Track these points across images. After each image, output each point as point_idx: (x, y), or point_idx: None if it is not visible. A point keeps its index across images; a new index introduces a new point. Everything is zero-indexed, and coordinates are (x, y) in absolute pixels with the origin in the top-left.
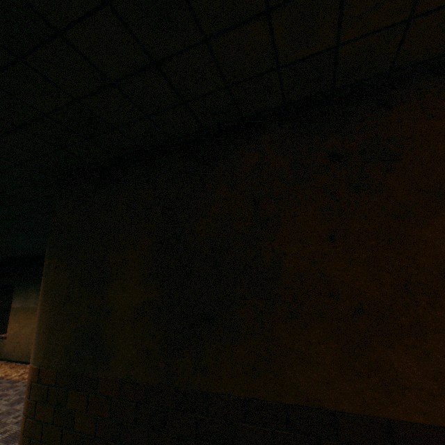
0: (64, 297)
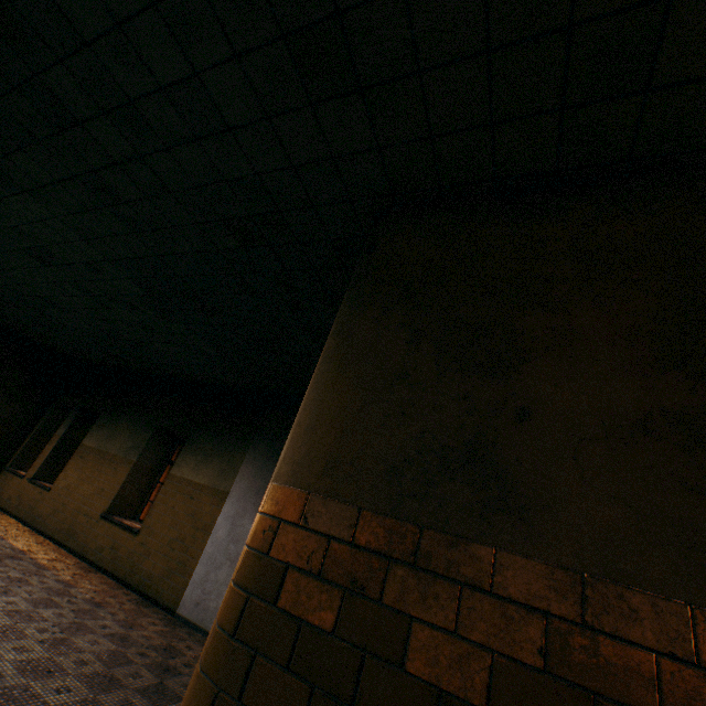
0: (391, 373)
